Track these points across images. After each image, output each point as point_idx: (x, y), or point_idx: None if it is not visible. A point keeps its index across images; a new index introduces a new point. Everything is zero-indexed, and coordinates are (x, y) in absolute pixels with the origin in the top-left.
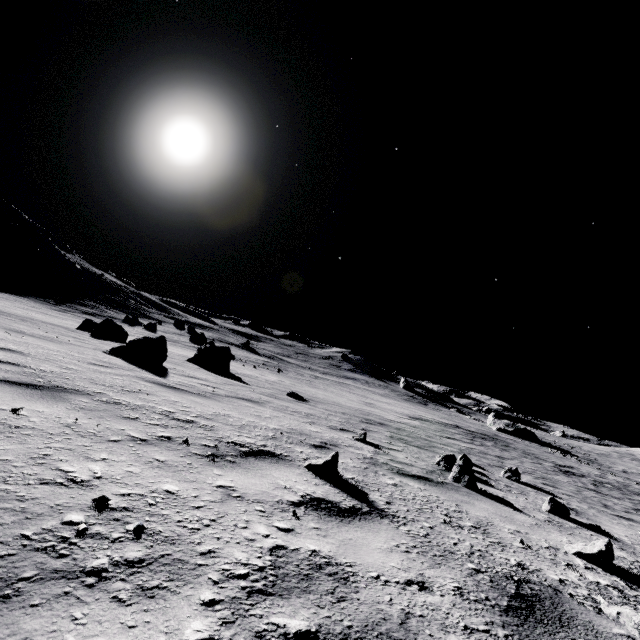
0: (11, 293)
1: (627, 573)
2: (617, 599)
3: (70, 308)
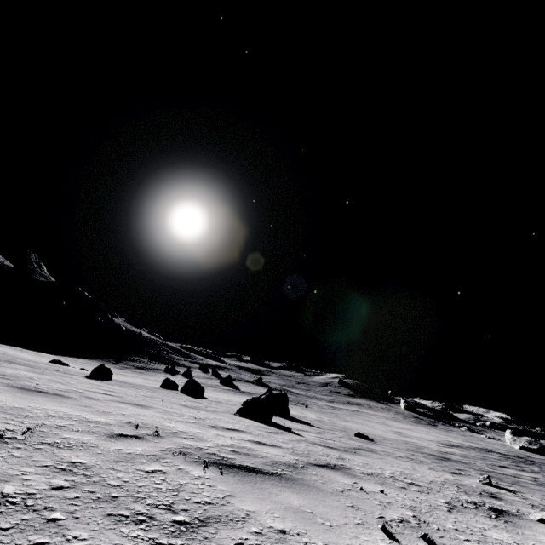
0: (85, 358)
1: None
2: None
3: (126, 365)
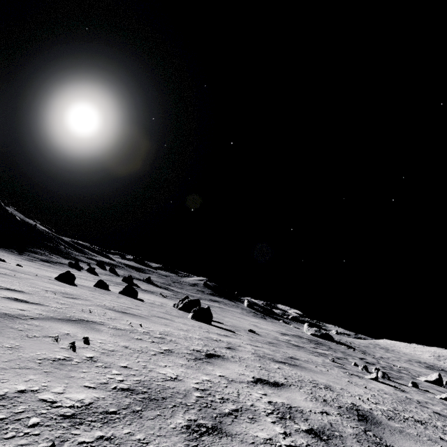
0: None
1: None
2: None
3: (30, 256)
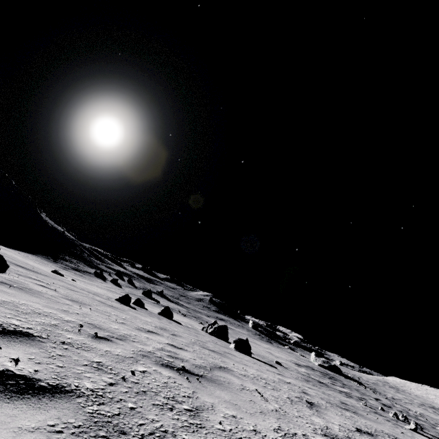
0: (28, 252)
1: None
2: None
3: (63, 264)
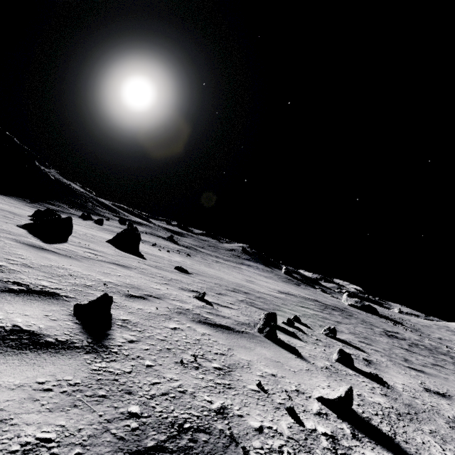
0: None
1: (366, 420)
2: (318, 452)
3: (41, 206)
